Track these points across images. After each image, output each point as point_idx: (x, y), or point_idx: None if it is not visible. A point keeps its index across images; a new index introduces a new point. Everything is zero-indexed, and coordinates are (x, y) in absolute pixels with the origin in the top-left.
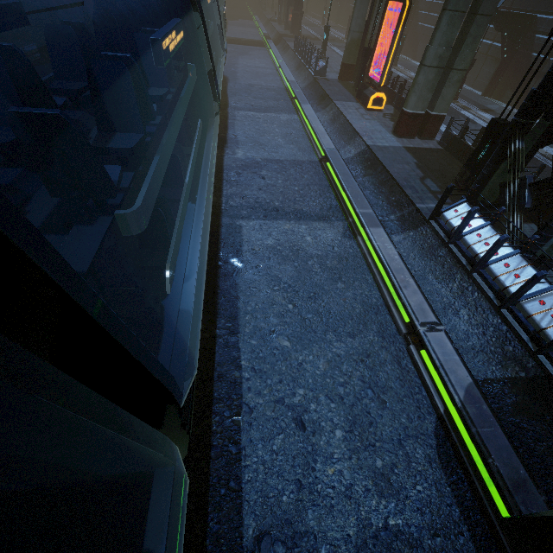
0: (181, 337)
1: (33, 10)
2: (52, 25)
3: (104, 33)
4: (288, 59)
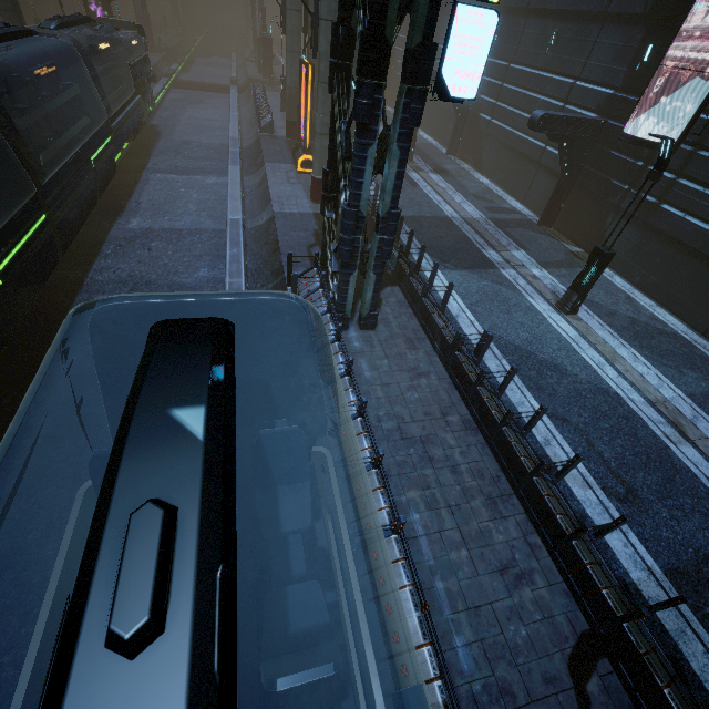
0: None
1: None
2: None
3: None
4: (248, 110)
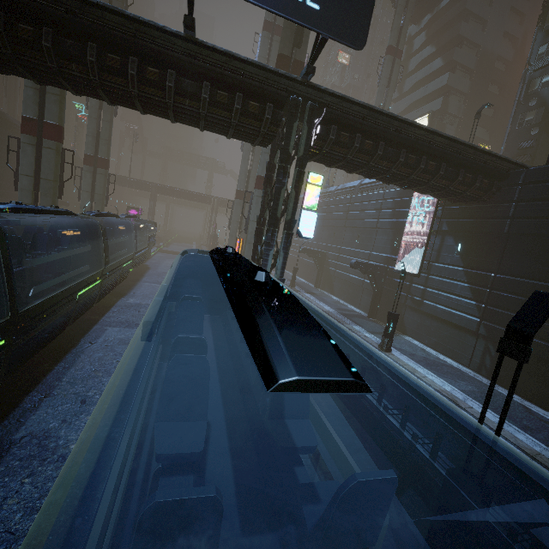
0: (28, 306)
1: (23, 223)
2: (29, 226)
3: (53, 232)
4: None
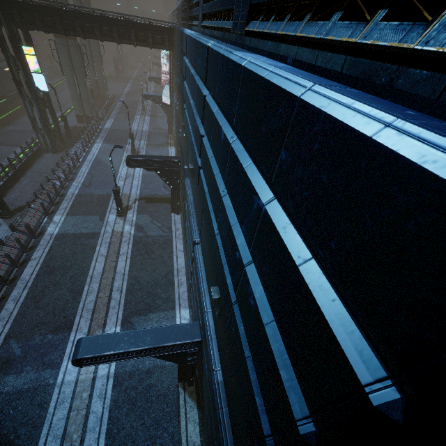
0: None
1: None
2: None
3: None
4: None
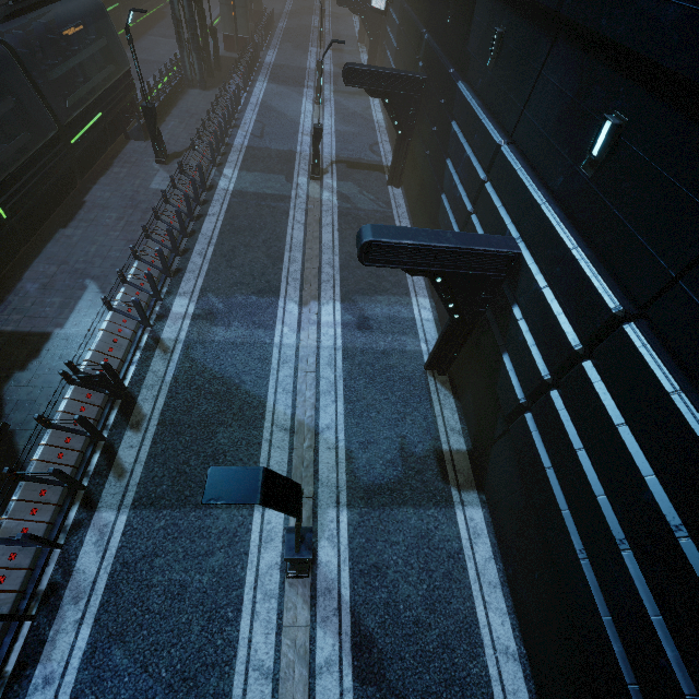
0: None
1: None
2: None
3: None
4: None
